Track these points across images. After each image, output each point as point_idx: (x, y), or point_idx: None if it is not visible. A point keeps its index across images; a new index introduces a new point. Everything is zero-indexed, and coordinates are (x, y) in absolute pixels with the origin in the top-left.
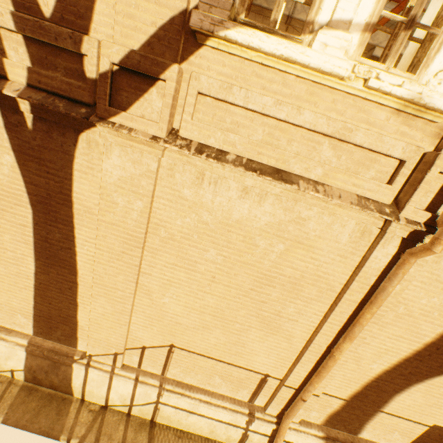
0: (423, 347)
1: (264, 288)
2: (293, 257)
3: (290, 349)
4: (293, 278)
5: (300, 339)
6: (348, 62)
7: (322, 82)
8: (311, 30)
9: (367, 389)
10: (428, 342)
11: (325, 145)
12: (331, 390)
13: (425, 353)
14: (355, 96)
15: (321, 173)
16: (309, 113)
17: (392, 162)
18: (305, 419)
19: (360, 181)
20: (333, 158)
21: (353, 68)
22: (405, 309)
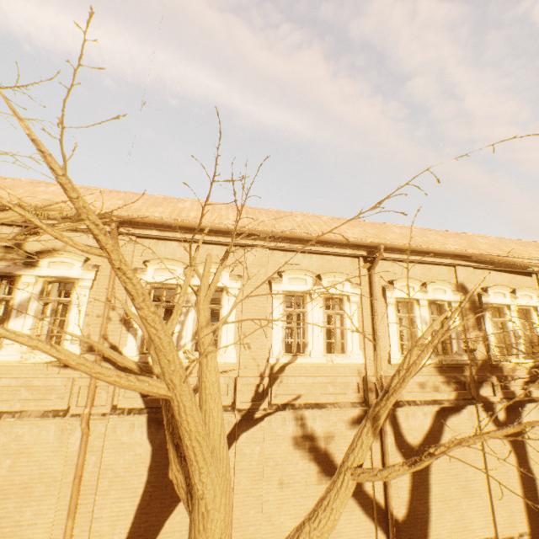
0: (142, 499)
1: (1, 503)
2: (20, 465)
3: None
4: (24, 483)
5: None
6: (18, 355)
7: (12, 364)
8: (3, 346)
9: None
10: (143, 493)
11: (23, 390)
12: None
13: (146, 503)
14: (33, 365)
15: (21, 405)
16: (6, 379)
17: (63, 387)
18: None
19: (45, 402)
20: (30, 395)
21: (22, 357)
22: (114, 472)
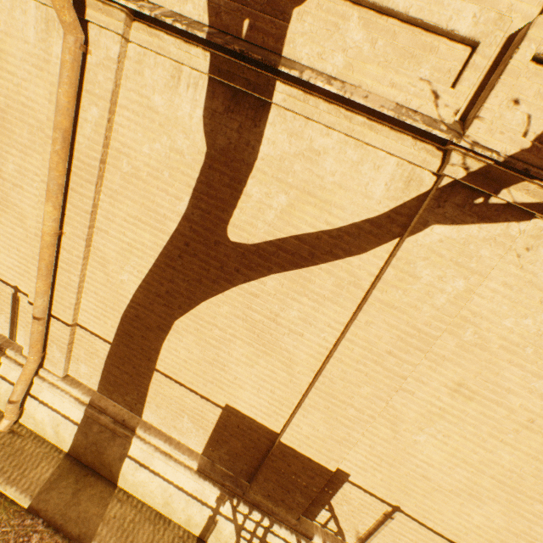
0: (171, 242)
1: None
2: None
3: (28, 240)
4: None
5: (33, 222)
6: None
7: None
8: None
9: (130, 323)
10: (174, 232)
11: None
12: (90, 322)
13: (176, 254)
14: None
15: None
16: None
17: None
18: (77, 379)
19: None
20: None
21: None
22: (130, 165)
